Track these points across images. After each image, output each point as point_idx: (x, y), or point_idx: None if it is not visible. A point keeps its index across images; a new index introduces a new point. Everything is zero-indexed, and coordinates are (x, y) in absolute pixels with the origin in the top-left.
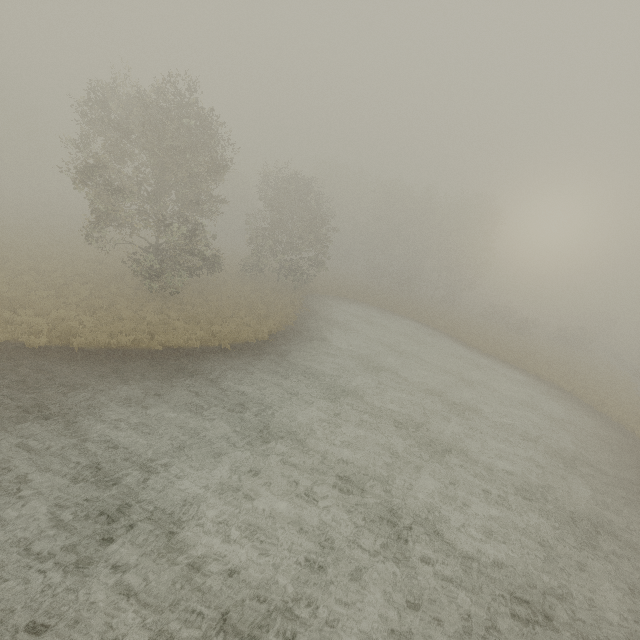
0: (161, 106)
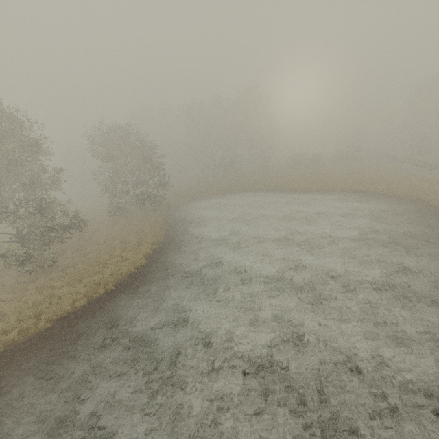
0: None
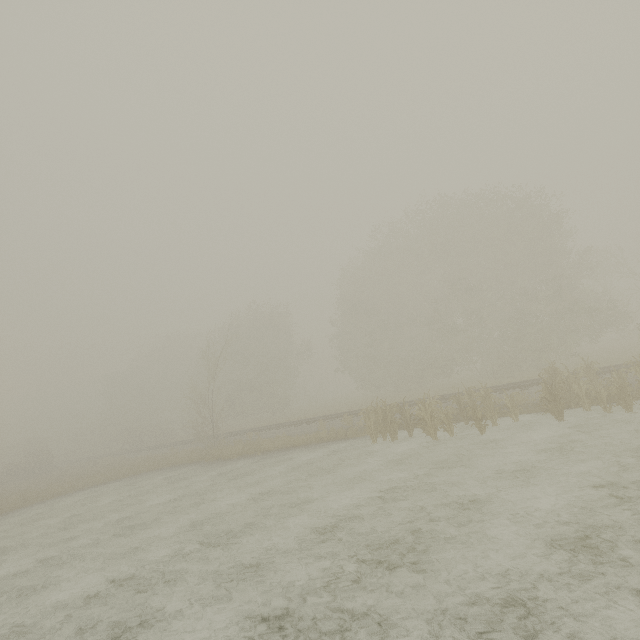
0: None
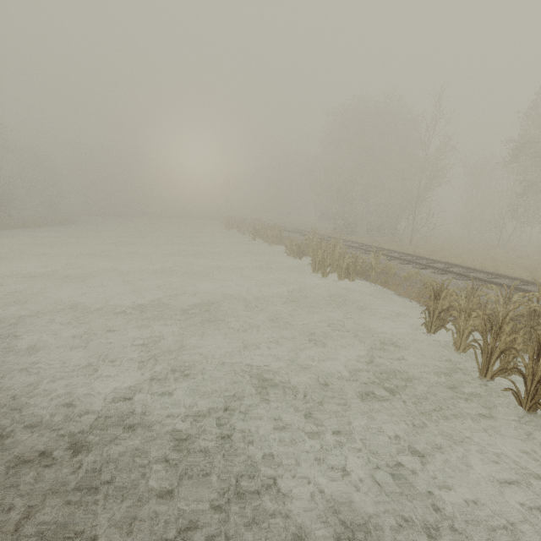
0: None
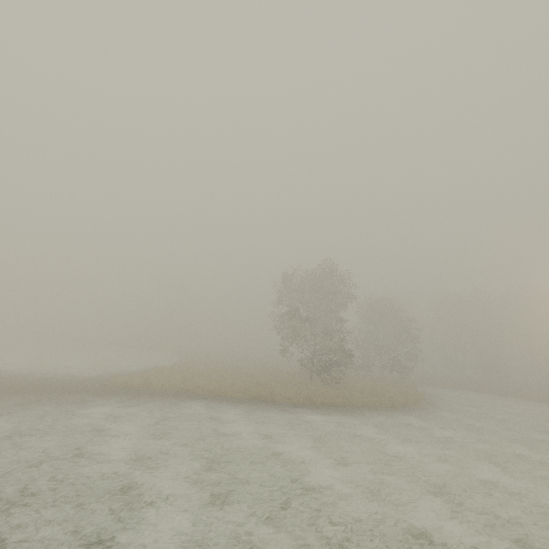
0: (321, 274)
